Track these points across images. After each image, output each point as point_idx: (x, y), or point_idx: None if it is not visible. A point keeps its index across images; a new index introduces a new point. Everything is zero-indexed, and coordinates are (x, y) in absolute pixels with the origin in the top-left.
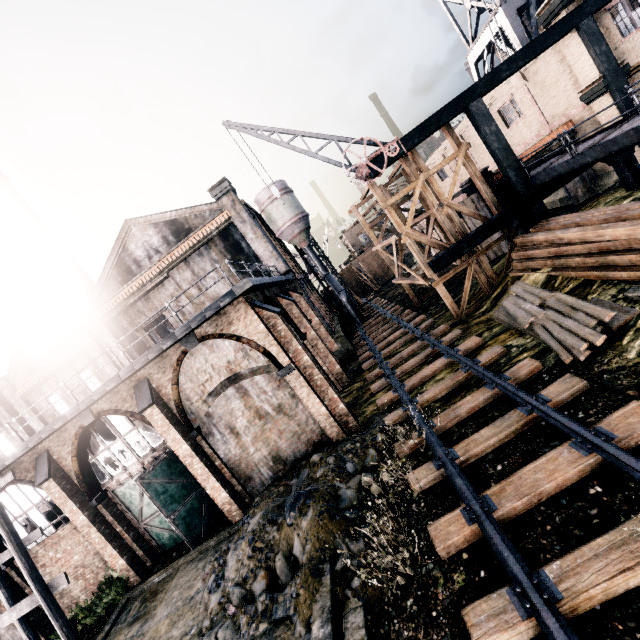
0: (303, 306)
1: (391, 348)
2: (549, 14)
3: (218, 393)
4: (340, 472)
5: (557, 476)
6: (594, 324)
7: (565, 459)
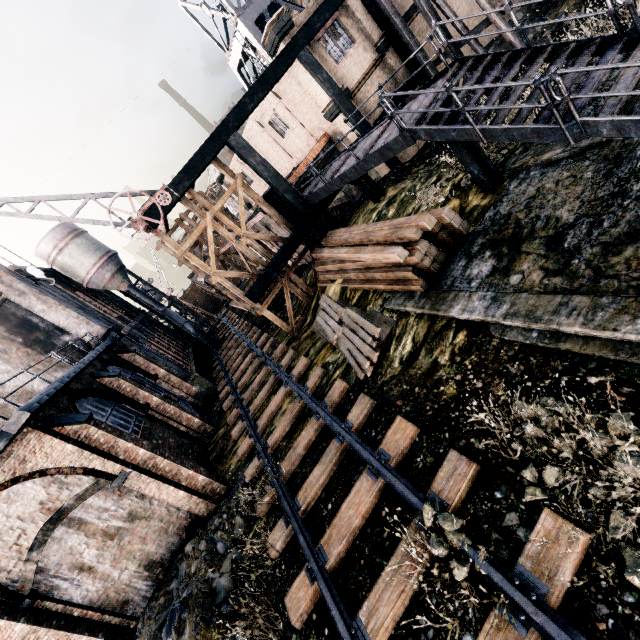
0: (141, 363)
1: (244, 379)
2: (272, 44)
3: (42, 542)
4: (211, 559)
5: (361, 509)
6: (371, 341)
7: (365, 489)
